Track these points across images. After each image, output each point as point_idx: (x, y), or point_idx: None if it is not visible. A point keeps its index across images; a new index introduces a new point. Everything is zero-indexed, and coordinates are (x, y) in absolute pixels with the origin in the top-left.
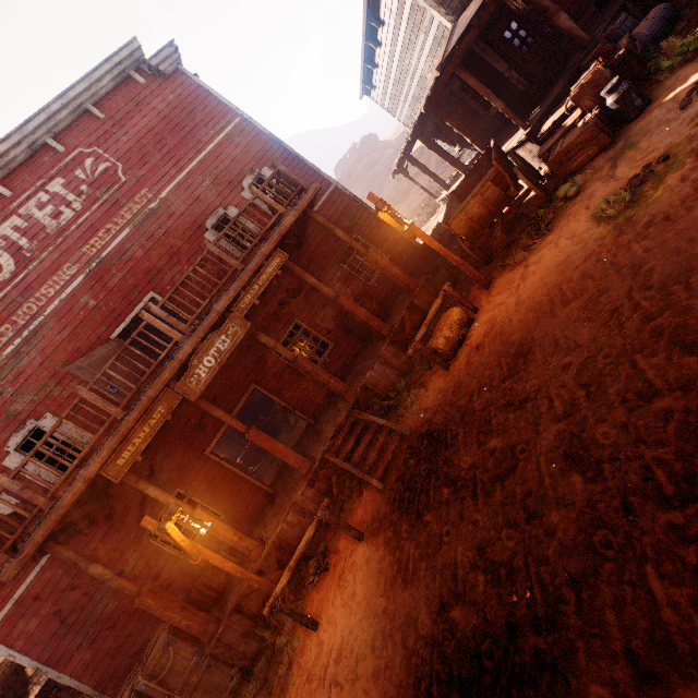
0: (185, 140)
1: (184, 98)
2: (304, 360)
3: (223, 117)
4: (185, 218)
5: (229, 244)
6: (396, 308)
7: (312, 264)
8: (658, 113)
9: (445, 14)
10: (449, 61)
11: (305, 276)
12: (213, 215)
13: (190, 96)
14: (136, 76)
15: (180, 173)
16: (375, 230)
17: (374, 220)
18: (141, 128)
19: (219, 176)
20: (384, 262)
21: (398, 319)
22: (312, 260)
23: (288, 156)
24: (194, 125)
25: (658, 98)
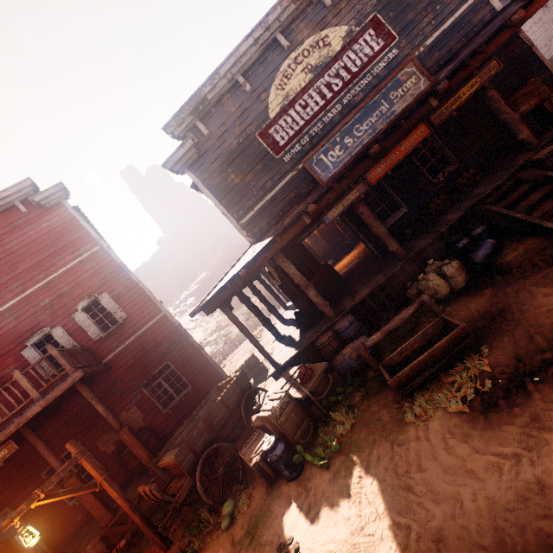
0: (42, 262)
1: (56, 226)
2: (1, 552)
3: (84, 244)
4: (12, 333)
5: (42, 362)
6: (148, 472)
7: (115, 386)
8: (278, 520)
9: (246, 235)
10: (207, 306)
11: (44, 454)
12: (38, 333)
13: (62, 225)
14: (20, 206)
15: (24, 292)
16: (188, 358)
17: (191, 348)
18: (6, 249)
19: (60, 296)
20: (133, 443)
21: (121, 510)
22: (117, 381)
23: (131, 283)
24: (55, 250)
25: (300, 481)
